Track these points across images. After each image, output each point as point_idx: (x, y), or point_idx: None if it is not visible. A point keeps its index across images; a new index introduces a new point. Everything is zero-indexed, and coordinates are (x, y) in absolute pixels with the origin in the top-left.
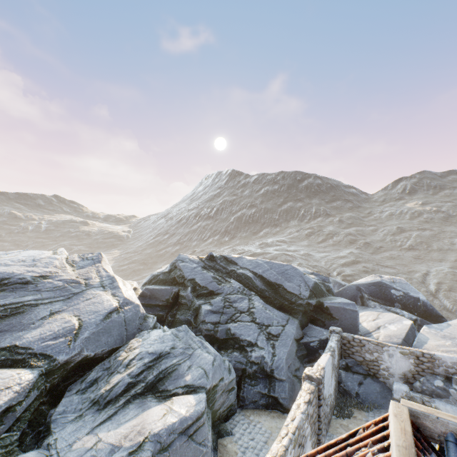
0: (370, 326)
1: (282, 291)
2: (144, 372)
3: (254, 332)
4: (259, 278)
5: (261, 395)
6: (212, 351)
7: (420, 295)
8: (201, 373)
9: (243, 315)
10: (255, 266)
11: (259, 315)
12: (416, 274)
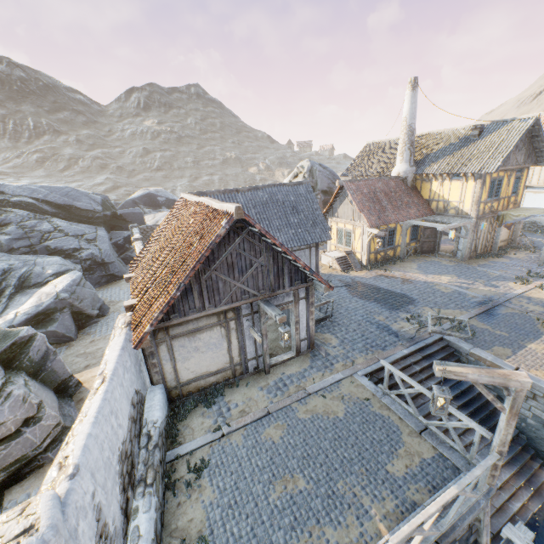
0: (153, 222)
1: (76, 211)
2: (3, 283)
3: (74, 242)
4: (44, 204)
5: (102, 277)
6: (54, 256)
7: (176, 197)
8: (59, 266)
9: (54, 234)
10: (31, 192)
11: (70, 231)
12: (168, 191)
